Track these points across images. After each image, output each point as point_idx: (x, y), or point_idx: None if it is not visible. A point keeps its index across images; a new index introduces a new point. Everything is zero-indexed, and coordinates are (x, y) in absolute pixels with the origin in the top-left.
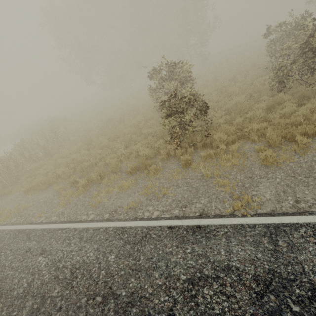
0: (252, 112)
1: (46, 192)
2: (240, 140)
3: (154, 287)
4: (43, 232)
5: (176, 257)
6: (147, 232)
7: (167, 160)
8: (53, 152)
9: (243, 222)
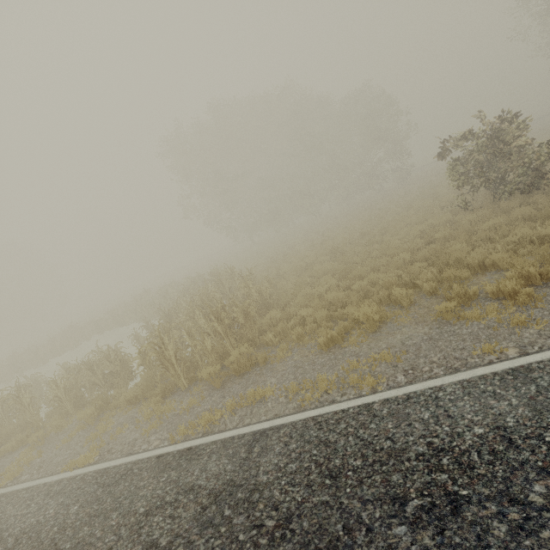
0: None
1: (392, 333)
2: None
3: None
4: None
5: None
6: None
7: None
8: (281, 297)
9: None
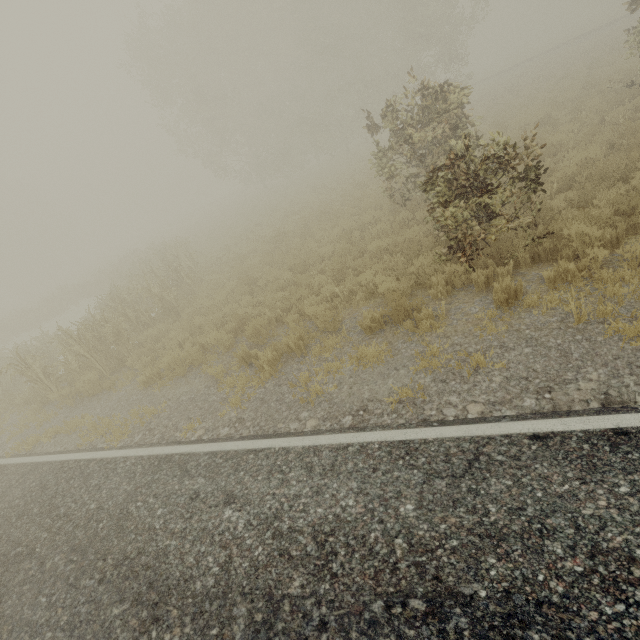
0: None
1: (188, 382)
2: (627, 238)
3: (567, 579)
4: (213, 459)
5: (593, 507)
6: (477, 449)
7: (450, 298)
8: (180, 305)
9: None
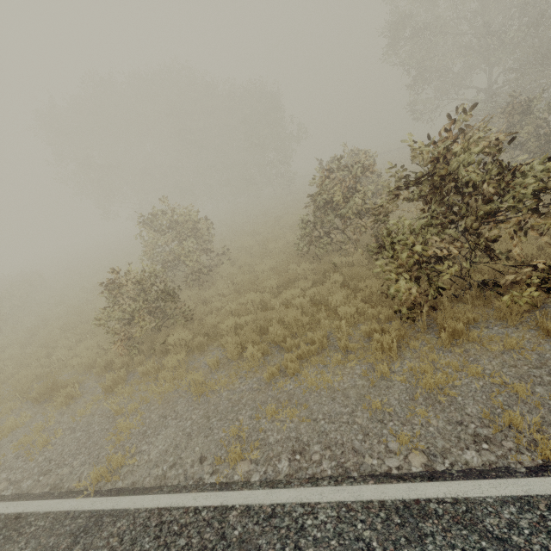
0: (248, 295)
1: None
2: (219, 341)
3: None
4: None
5: None
6: None
7: (104, 376)
8: None
9: (74, 507)
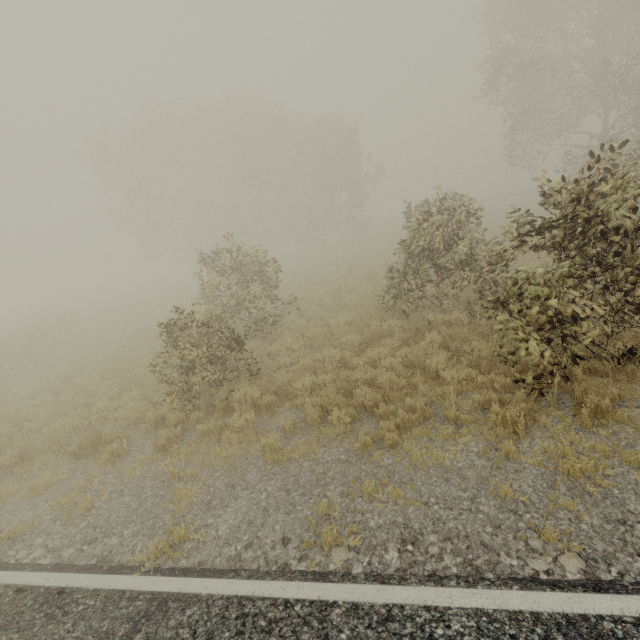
0: (325, 351)
1: None
2: (290, 402)
3: None
4: None
5: None
6: None
7: (154, 433)
8: None
9: (131, 586)
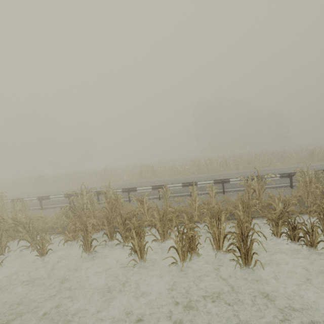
0: None
1: None
2: None
3: None
4: None
5: None
6: None
7: None
8: None
9: None
